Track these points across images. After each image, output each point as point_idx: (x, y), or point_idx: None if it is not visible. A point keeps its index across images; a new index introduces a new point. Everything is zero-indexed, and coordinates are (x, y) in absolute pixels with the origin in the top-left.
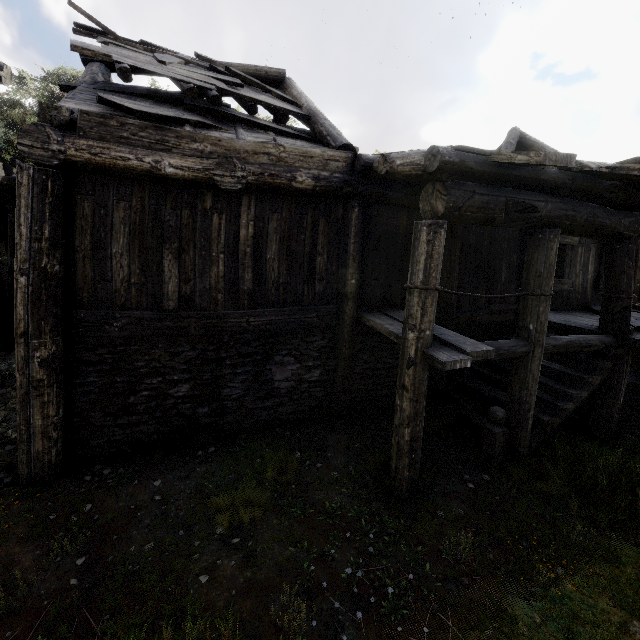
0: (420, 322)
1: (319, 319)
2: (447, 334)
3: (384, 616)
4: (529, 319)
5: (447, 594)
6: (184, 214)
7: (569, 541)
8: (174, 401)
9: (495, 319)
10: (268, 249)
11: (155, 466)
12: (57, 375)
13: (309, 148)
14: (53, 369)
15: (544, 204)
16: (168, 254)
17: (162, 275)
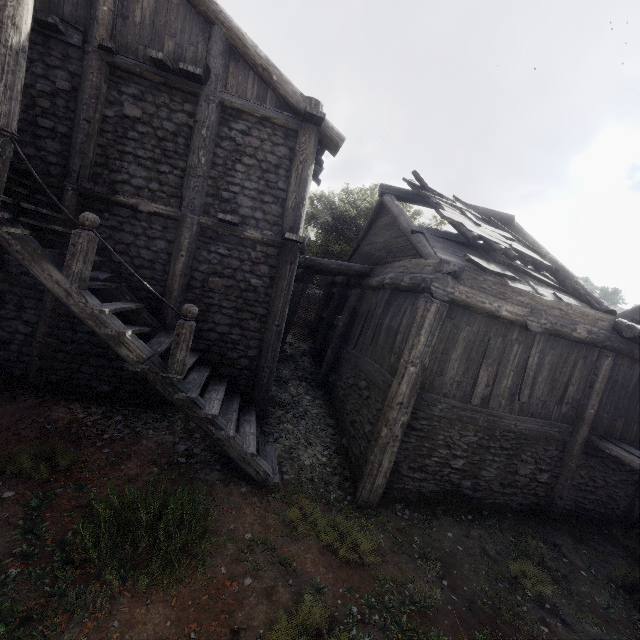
0: None
1: (559, 434)
2: None
3: None
4: None
5: None
6: (498, 340)
7: None
8: (450, 470)
9: None
10: (540, 374)
11: (438, 519)
12: (403, 434)
13: (587, 309)
14: (404, 430)
15: None
16: (484, 366)
17: (474, 379)
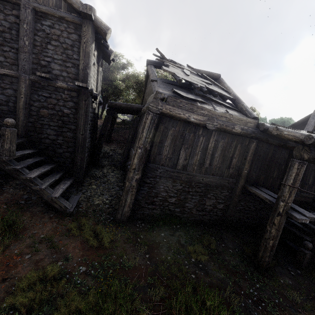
0: (287, 199)
1: (228, 184)
2: (293, 205)
3: (267, 312)
4: None
5: (292, 312)
6: (191, 135)
7: None
8: (168, 203)
9: (302, 200)
10: (216, 152)
11: (159, 227)
12: (138, 185)
13: (241, 117)
14: (138, 183)
15: None
16: (183, 149)
17: (178, 156)
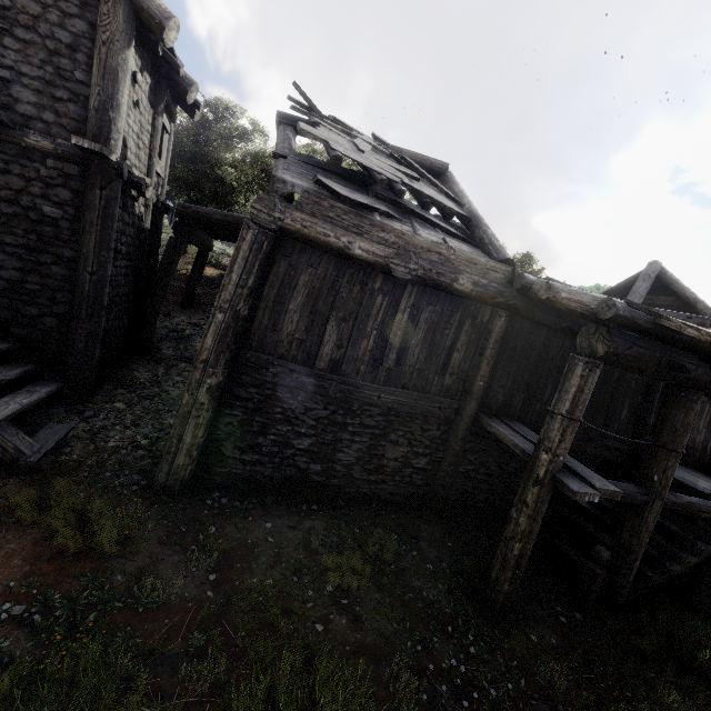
0: (556, 447)
1: (440, 410)
2: (573, 463)
3: None
4: (655, 470)
5: None
6: (355, 289)
7: (662, 704)
8: (294, 452)
9: (606, 455)
10: (415, 335)
11: (265, 508)
12: (215, 402)
13: (475, 256)
14: (214, 396)
15: (695, 367)
16: (333, 320)
17: (321, 337)
